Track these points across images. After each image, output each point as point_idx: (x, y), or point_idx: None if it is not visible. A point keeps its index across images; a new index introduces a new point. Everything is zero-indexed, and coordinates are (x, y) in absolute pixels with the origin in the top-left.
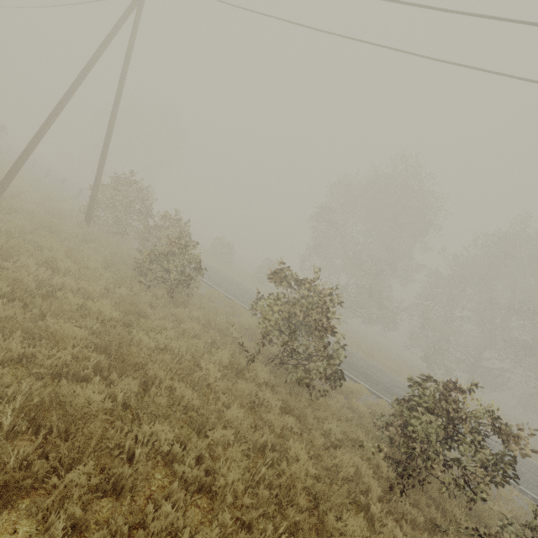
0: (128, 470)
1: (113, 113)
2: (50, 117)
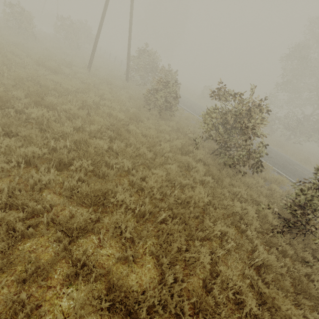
0: (107, 170)
1: (131, 4)
2: (101, 18)
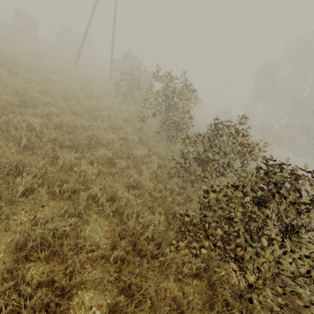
0: (33, 110)
1: (114, 15)
2: (88, 24)
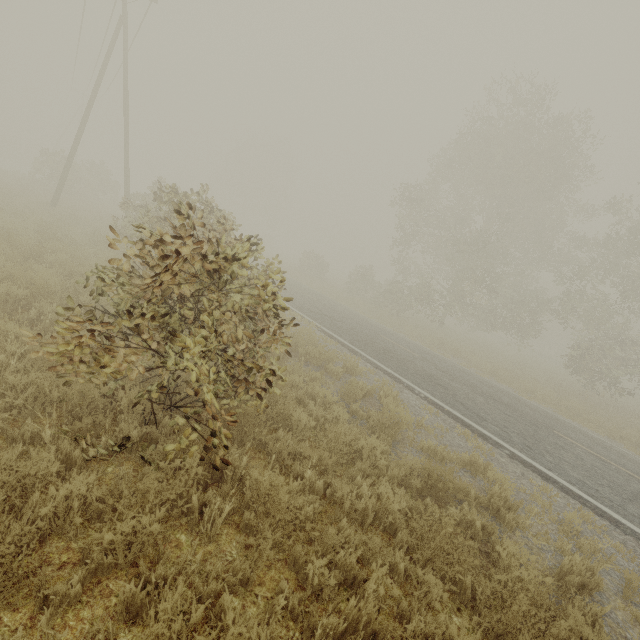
0: None
1: (125, 125)
2: (75, 139)
